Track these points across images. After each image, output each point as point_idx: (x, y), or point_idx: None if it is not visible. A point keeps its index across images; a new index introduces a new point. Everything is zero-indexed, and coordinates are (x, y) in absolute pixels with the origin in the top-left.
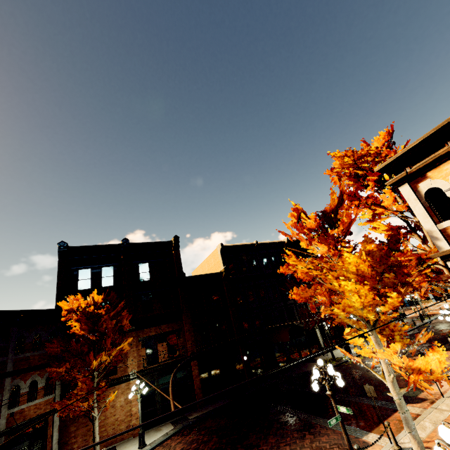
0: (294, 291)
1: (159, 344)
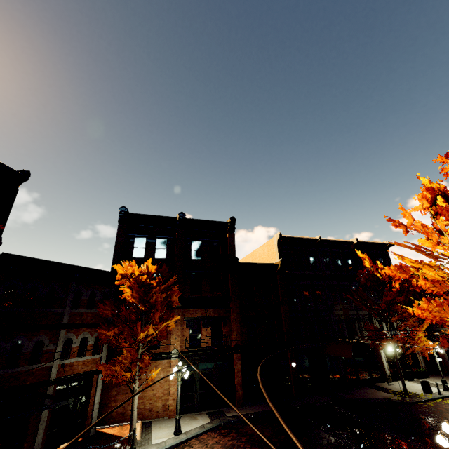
0: (421, 304)
1: (203, 327)
